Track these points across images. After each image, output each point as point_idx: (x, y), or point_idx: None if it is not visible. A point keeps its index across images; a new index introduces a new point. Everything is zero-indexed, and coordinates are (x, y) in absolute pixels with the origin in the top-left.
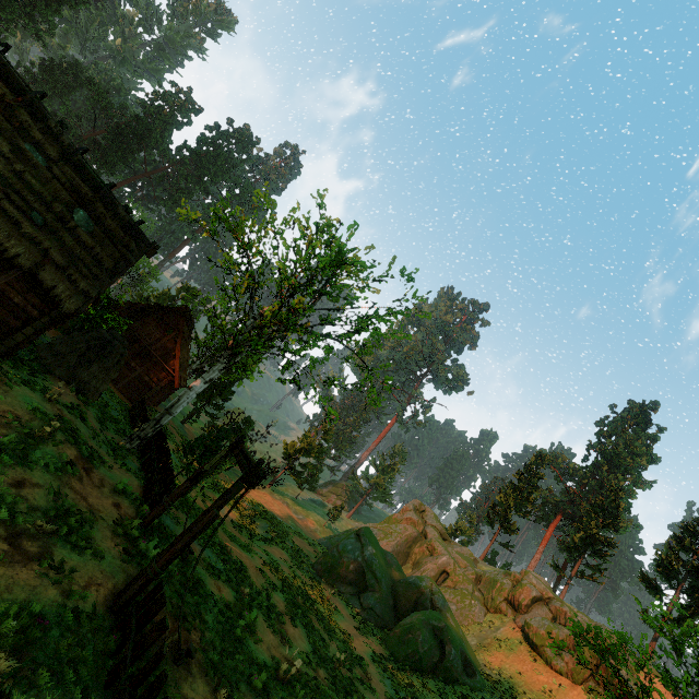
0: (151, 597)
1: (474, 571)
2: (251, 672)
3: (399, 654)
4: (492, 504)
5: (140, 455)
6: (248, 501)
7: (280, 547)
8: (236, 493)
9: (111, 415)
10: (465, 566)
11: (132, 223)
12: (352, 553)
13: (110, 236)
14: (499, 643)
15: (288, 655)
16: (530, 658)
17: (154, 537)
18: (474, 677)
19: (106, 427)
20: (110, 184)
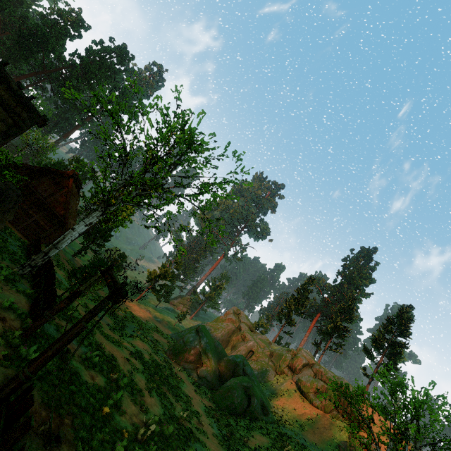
0: (21, 398)
1: (269, 350)
2: (115, 440)
3: (222, 406)
4: (281, 308)
5: (31, 279)
6: (121, 310)
7: (143, 341)
8: (102, 308)
9: (9, 249)
10: (264, 347)
11: (24, 97)
12: (193, 342)
13: (4, 105)
14: (283, 393)
15: (146, 420)
16: (300, 400)
17: (36, 343)
18: (268, 415)
19: (2, 258)
20: (3, 61)
